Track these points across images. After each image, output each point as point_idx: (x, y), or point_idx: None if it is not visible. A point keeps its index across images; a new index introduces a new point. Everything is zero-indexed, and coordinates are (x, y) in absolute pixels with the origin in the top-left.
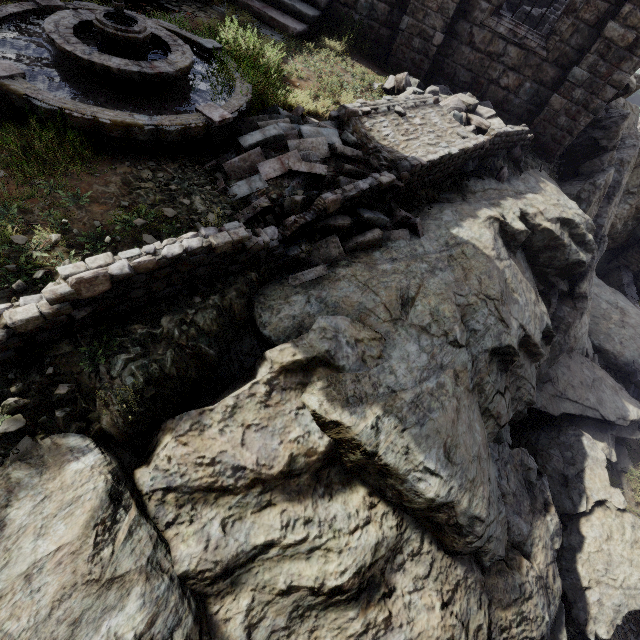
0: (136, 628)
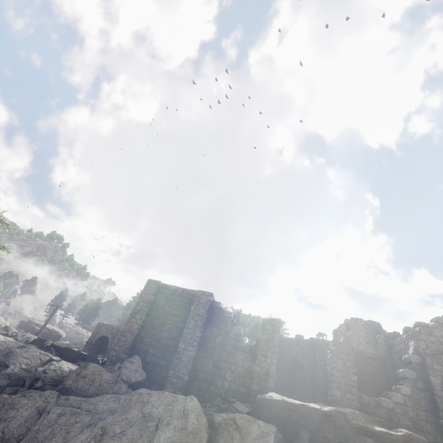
0: (1, 339)
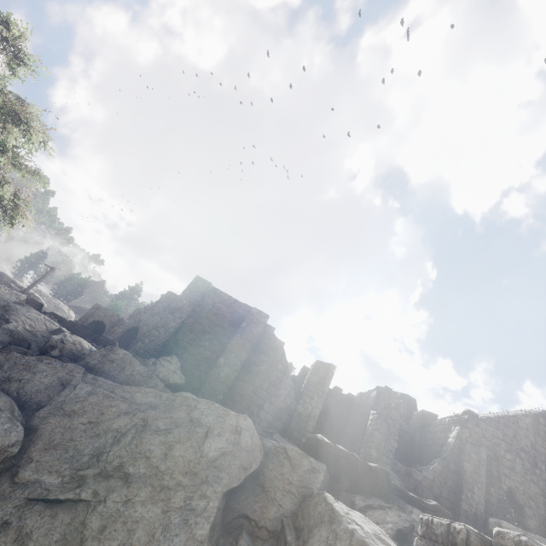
0: None
